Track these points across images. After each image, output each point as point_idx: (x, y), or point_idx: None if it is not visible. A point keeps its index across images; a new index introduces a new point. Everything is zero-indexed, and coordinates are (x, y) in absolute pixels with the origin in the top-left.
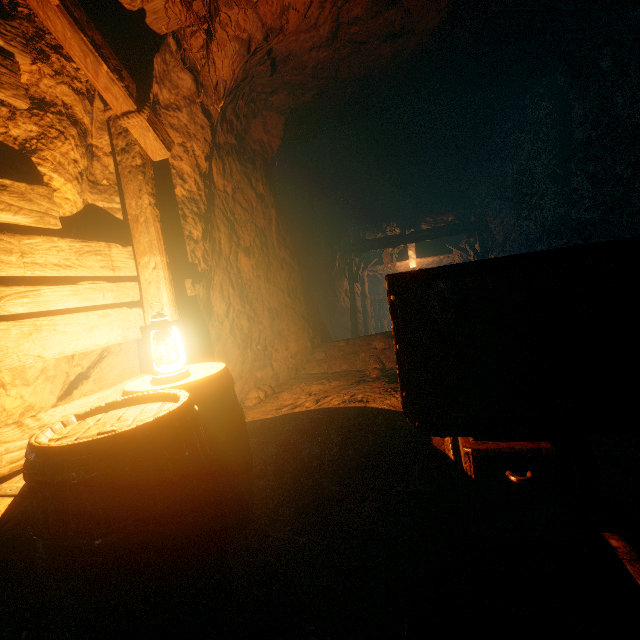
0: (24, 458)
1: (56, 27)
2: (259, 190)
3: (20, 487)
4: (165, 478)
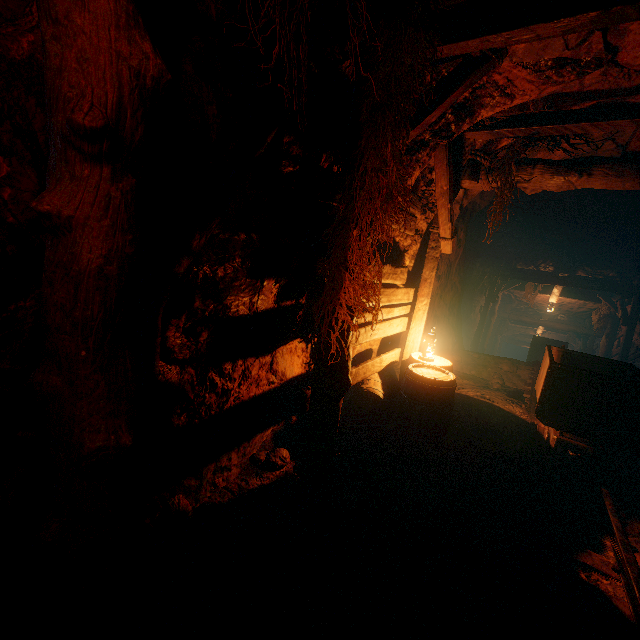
0: (377, 370)
1: (441, 211)
2: (460, 236)
3: (380, 380)
4: (450, 398)
